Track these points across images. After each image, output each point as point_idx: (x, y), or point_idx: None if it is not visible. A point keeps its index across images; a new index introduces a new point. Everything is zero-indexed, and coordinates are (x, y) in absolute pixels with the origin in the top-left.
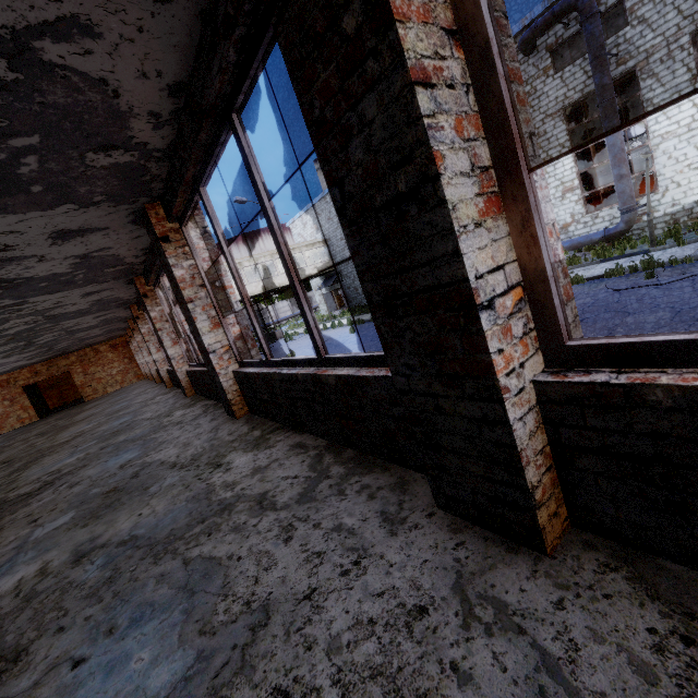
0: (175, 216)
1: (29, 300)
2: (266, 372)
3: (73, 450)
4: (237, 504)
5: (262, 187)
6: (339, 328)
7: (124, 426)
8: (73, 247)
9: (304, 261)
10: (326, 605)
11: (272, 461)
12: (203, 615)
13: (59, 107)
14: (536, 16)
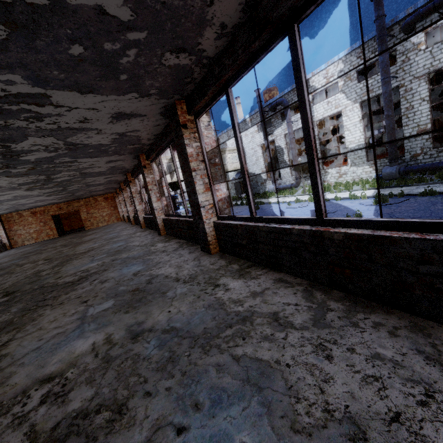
0: (194, 110)
1: (78, 160)
2: (253, 225)
3: (92, 259)
4: (254, 318)
5: (304, 83)
6: (246, 206)
7: (122, 248)
8: (120, 126)
9: (226, 160)
10: (427, 434)
11: (264, 289)
12: (285, 412)
13: (171, 8)
14: (418, 7)
